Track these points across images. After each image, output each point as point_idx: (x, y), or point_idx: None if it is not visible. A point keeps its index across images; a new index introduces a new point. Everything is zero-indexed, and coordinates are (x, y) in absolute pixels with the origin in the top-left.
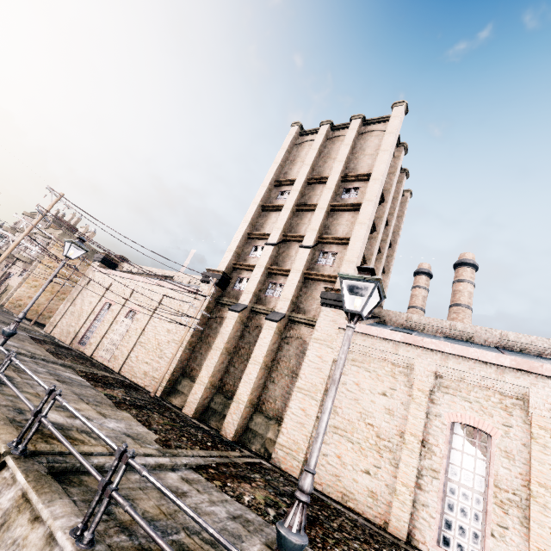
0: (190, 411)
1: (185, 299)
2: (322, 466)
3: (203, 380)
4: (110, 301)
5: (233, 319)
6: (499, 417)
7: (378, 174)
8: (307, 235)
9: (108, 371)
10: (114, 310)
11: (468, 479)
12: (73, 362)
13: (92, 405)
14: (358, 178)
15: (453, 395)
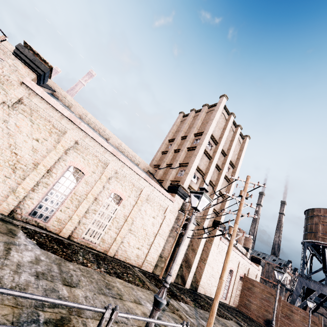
0: (173, 279)
1: (167, 203)
2: (208, 288)
3: (179, 263)
4: (81, 168)
5: (193, 229)
6: (235, 267)
7: (238, 171)
8: (218, 188)
9: (124, 264)
10: (89, 183)
11: (227, 281)
12: (135, 279)
13: (229, 326)
14: (231, 164)
15: (231, 262)
